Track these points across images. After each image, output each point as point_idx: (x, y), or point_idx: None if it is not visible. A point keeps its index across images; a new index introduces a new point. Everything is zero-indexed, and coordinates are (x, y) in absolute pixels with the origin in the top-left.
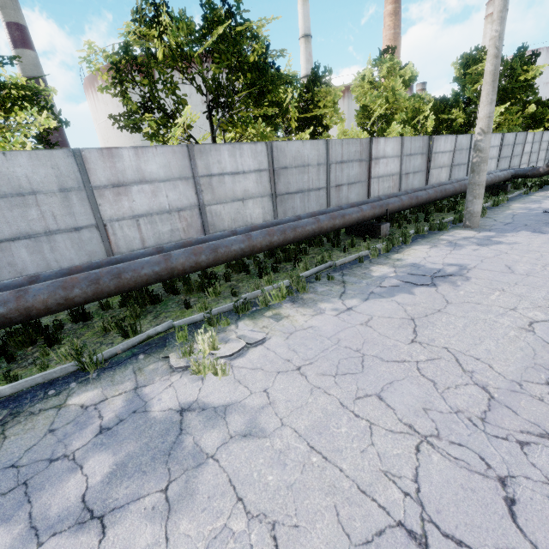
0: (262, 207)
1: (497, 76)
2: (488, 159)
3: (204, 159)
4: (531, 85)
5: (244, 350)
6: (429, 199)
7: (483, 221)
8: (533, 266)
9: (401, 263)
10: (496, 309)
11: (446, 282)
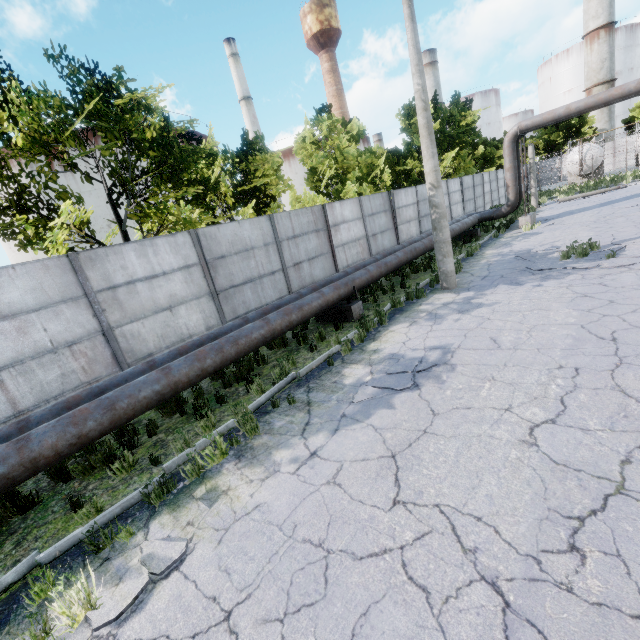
0: (201, 310)
1: (431, 129)
2: (454, 205)
3: (99, 267)
4: (473, 129)
5: (146, 591)
6: (400, 263)
7: (460, 278)
8: (519, 333)
9: (378, 357)
10: (489, 413)
11: (430, 378)
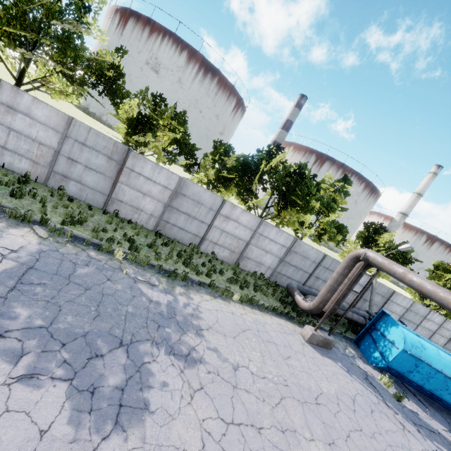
0: (444, 341)
1: None
2: None
3: (446, 323)
4: None
5: None
6: None
7: None
8: None
9: None
10: None
11: None
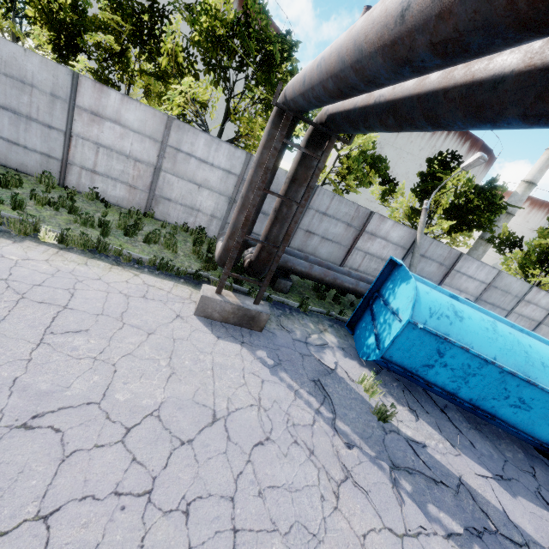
0: None
1: None
2: None
3: None
4: None
5: None
6: None
7: None
8: None
9: None
10: None
11: None
